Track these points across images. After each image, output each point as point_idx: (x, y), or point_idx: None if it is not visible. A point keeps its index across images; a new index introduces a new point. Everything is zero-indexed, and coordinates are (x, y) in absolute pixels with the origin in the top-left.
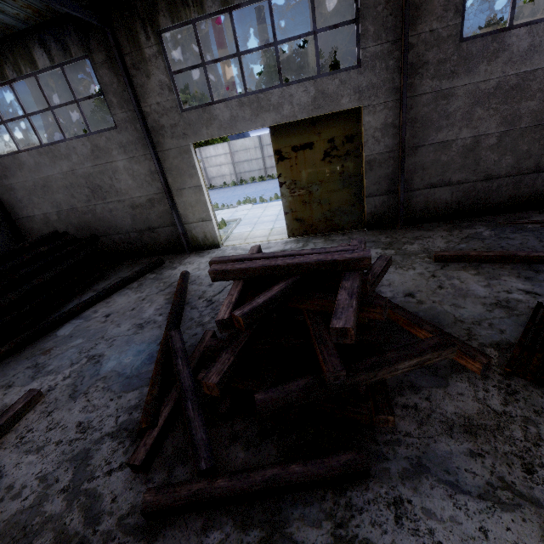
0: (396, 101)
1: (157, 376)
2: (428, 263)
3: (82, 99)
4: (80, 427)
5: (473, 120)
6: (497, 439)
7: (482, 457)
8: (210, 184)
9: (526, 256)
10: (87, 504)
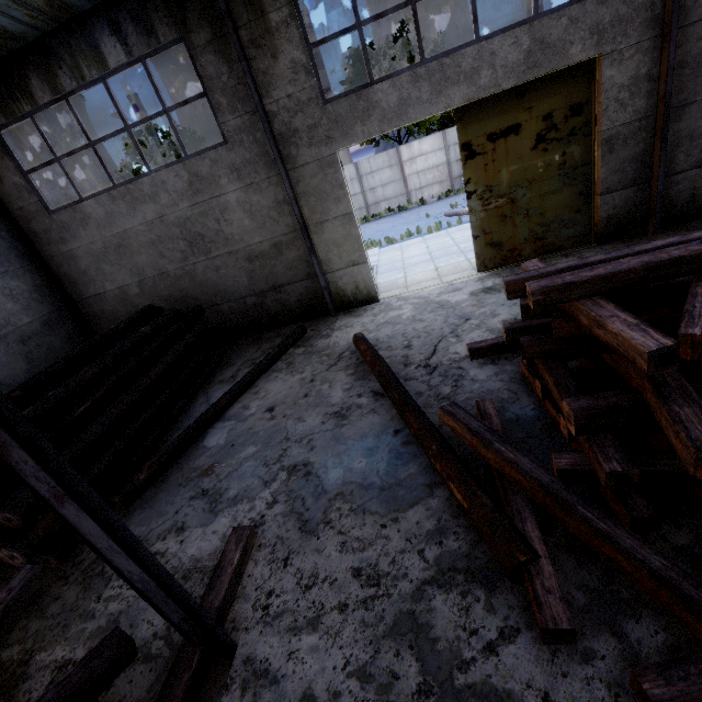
0: (655, 39)
1: (464, 477)
2: None
3: (173, 106)
4: (362, 578)
5: None
6: None
7: None
8: None
9: None
10: None
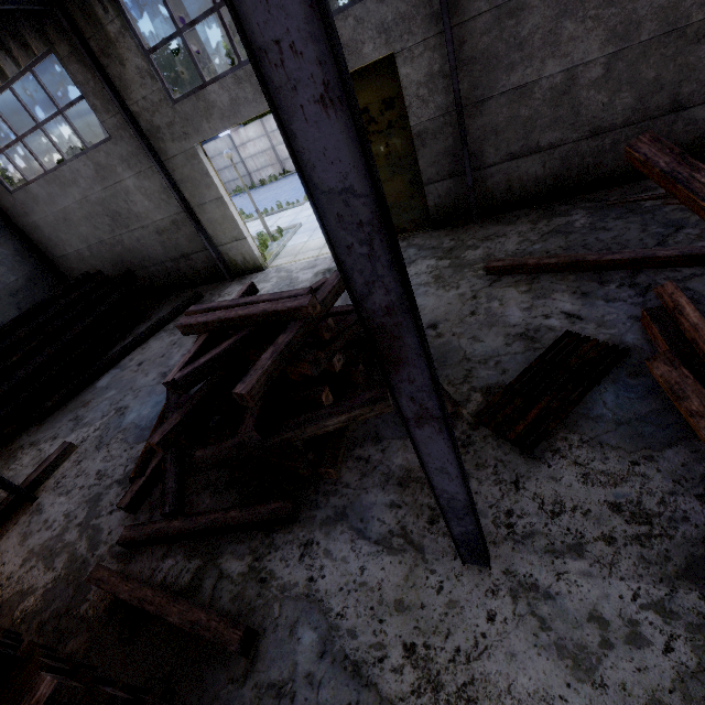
0: (440, 35)
1: (155, 430)
2: (478, 279)
3: (64, 107)
4: (98, 475)
5: (561, 43)
6: (423, 491)
7: (399, 508)
8: (283, 169)
9: (596, 261)
10: (92, 535)
